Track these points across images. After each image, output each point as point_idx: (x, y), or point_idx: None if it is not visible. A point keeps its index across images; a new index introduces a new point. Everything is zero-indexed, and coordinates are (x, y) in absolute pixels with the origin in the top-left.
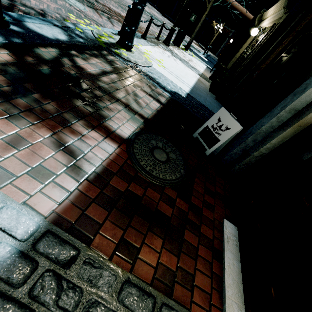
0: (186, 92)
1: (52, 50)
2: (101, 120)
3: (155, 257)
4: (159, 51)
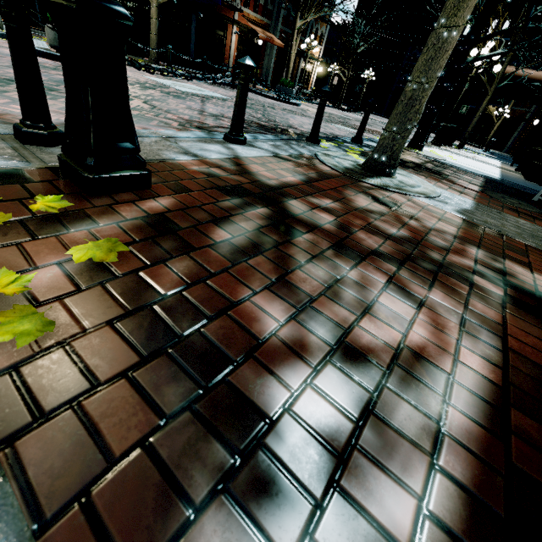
0: (497, 177)
1: None
2: (452, 181)
3: None
4: (437, 151)
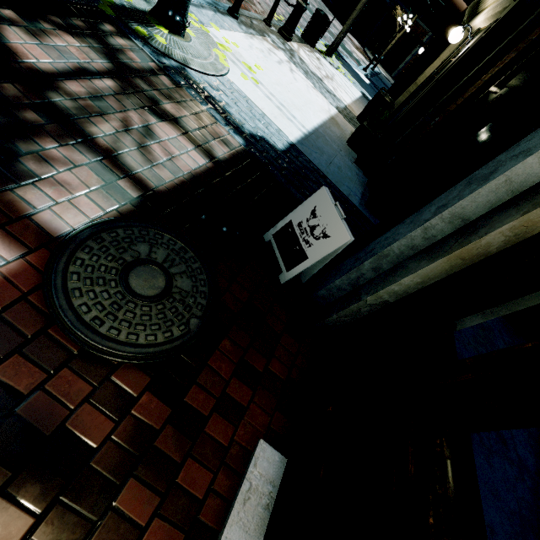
0: (290, 140)
1: None
2: (5, 184)
3: None
4: (261, 48)
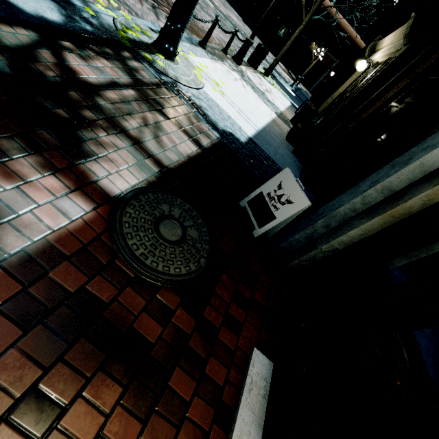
0: (248, 135)
1: (25, 32)
2: (78, 159)
3: (98, 422)
4: (222, 69)
